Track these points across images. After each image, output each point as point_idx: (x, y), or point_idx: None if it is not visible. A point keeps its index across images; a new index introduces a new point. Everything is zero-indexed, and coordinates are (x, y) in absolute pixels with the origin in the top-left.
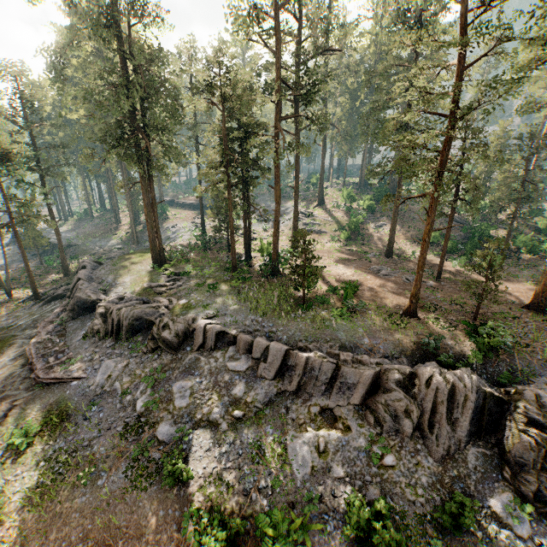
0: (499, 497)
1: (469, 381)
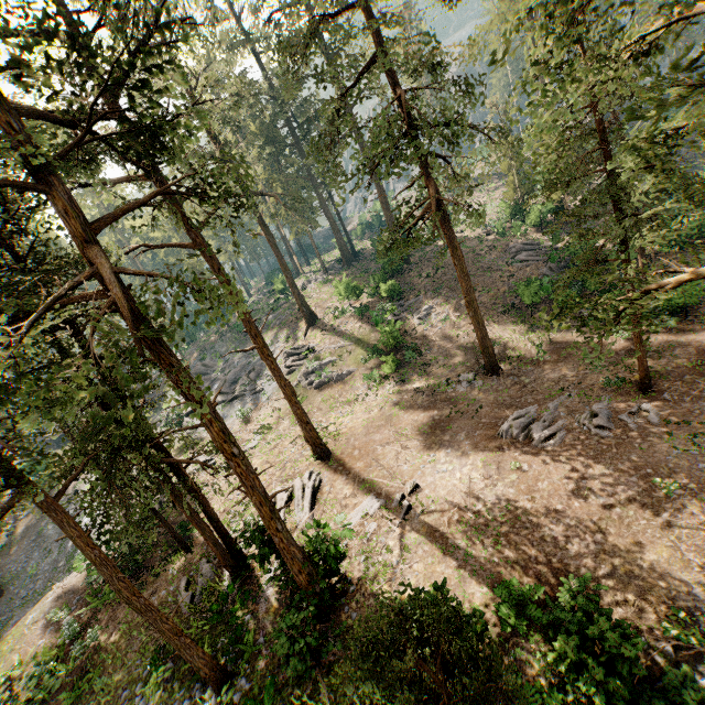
0: None
1: None
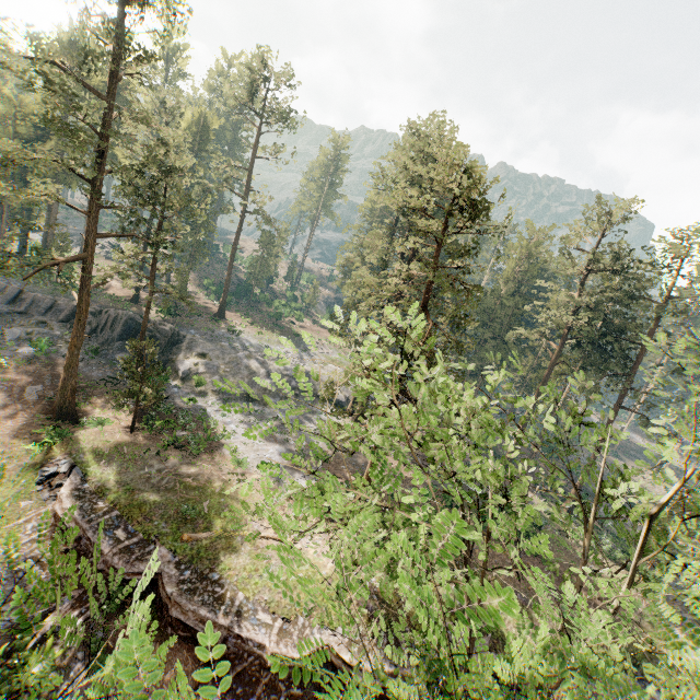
0: (122, 354)
1: (126, 312)
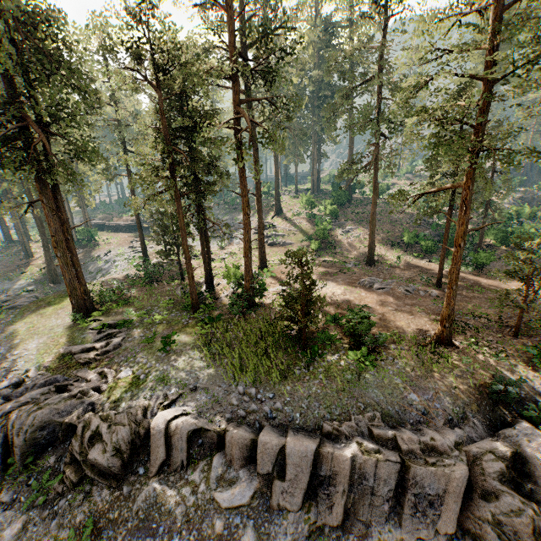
0: None
1: None
